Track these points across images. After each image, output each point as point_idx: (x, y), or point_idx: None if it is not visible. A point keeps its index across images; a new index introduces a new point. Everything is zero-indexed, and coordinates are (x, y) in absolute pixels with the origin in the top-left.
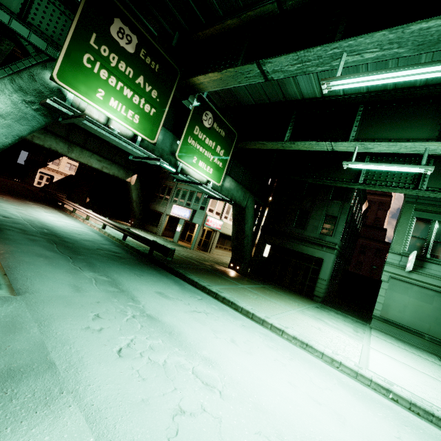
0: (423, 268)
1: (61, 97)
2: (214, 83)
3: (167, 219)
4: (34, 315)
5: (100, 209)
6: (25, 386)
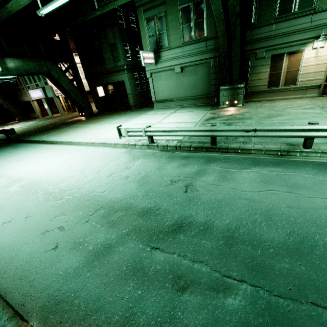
0: (160, 58)
1: None
2: None
3: (35, 104)
4: None
5: None
6: None
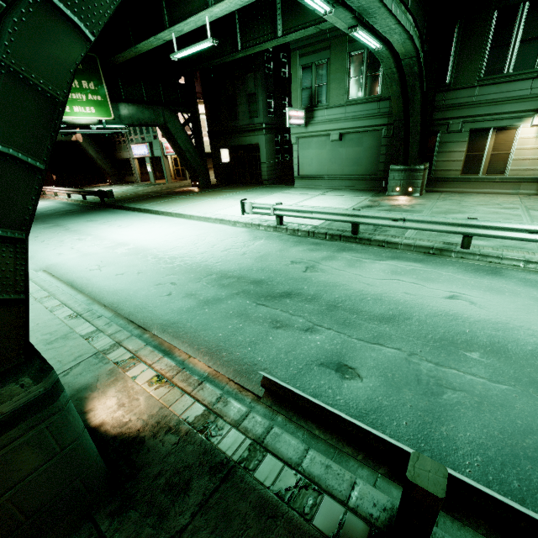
0: (313, 118)
1: None
2: None
3: (136, 163)
4: None
5: (73, 181)
6: None
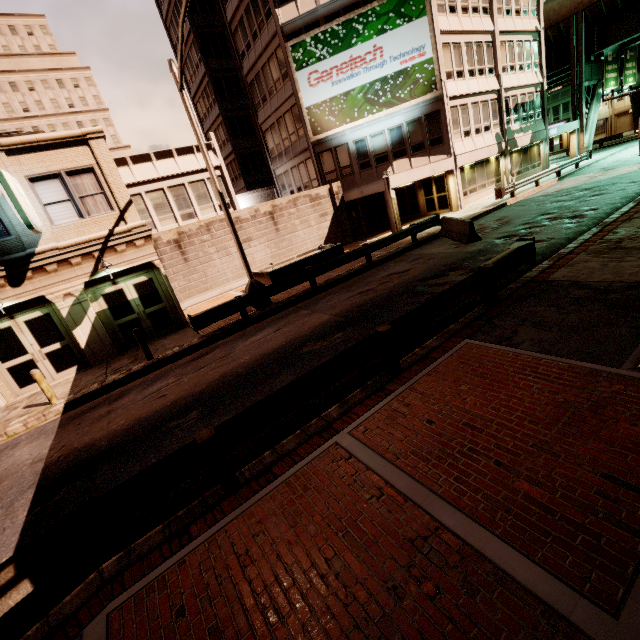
0: None
1: (600, 95)
2: None
3: None
4: None
5: None
6: None
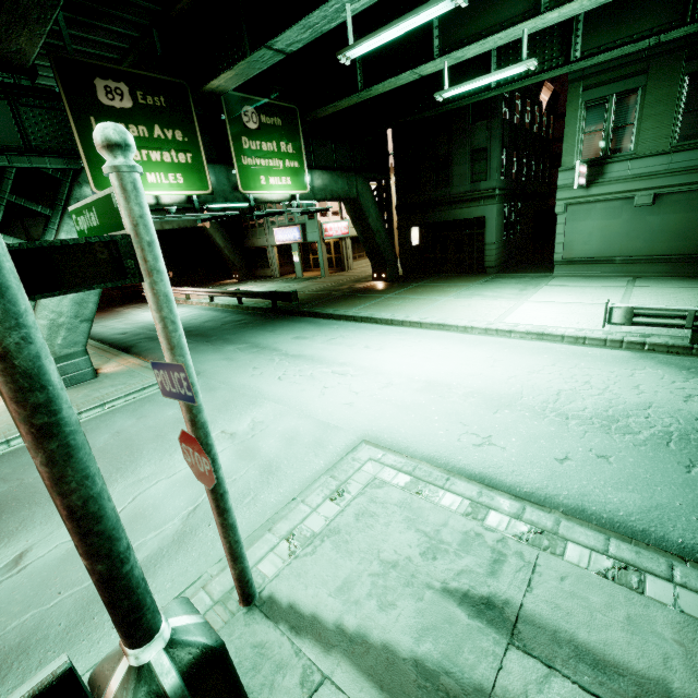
0: (603, 175)
1: None
2: (232, 80)
3: (275, 252)
4: (217, 381)
5: (191, 279)
6: (239, 403)
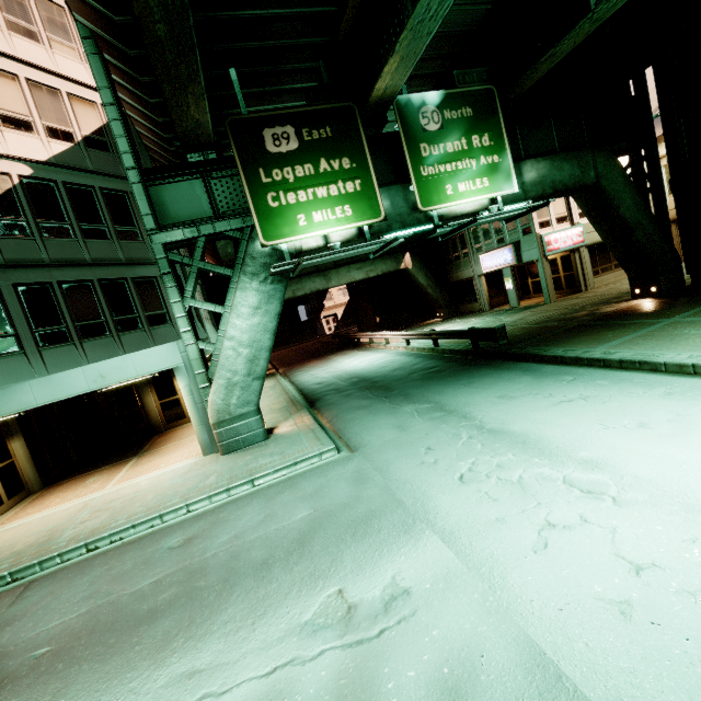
0: None
1: (279, 254)
2: (399, 71)
3: (483, 282)
4: (373, 465)
5: (396, 322)
6: (386, 521)
